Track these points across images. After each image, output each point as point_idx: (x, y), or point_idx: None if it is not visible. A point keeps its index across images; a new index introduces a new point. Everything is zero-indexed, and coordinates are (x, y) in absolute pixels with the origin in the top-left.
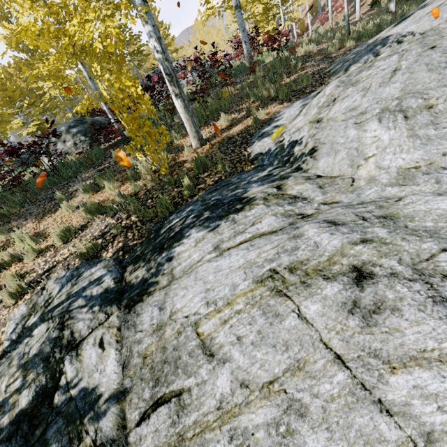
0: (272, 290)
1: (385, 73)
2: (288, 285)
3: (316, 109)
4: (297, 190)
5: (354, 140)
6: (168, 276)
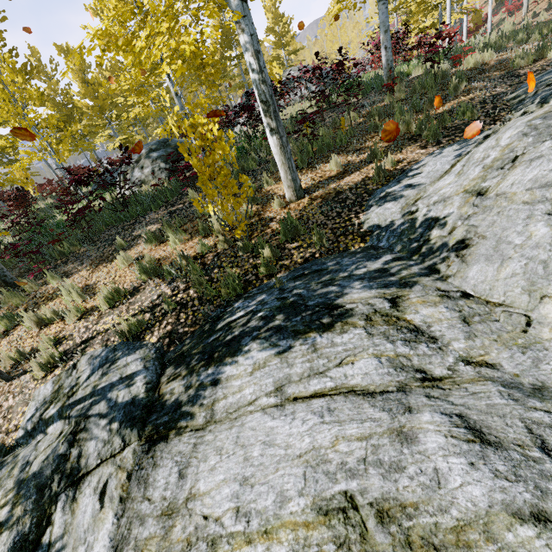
0: (340, 547)
1: None
2: (370, 550)
3: (480, 169)
4: (424, 316)
5: (542, 246)
6: (207, 412)
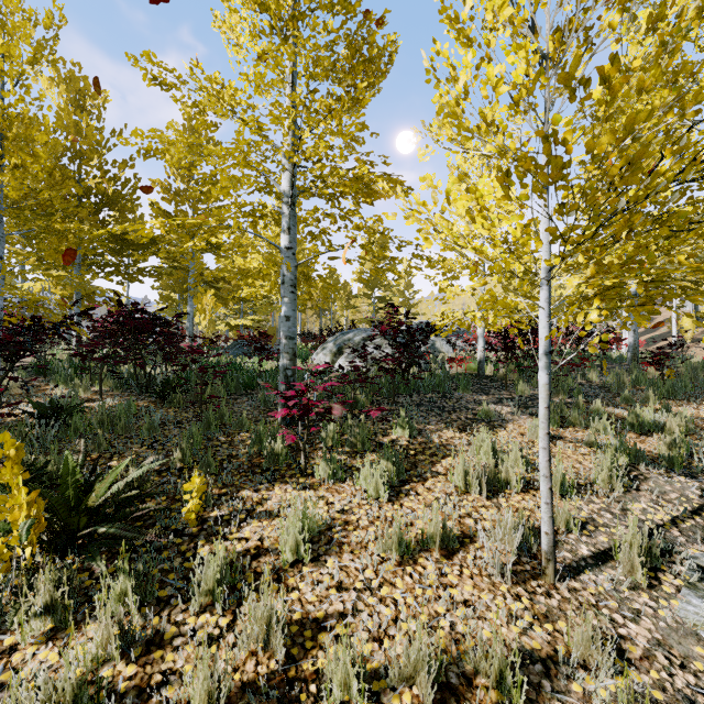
0: None
1: None
2: None
3: None
4: None
5: None
6: None
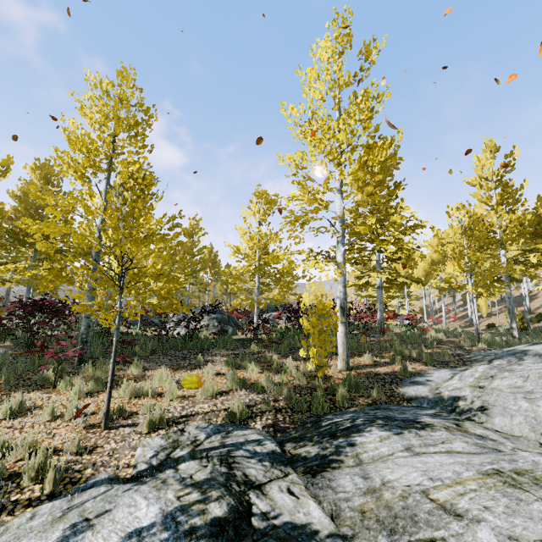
0: (504, 483)
1: (539, 371)
2: (520, 482)
3: (473, 378)
4: (481, 432)
5: (529, 410)
6: (354, 459)
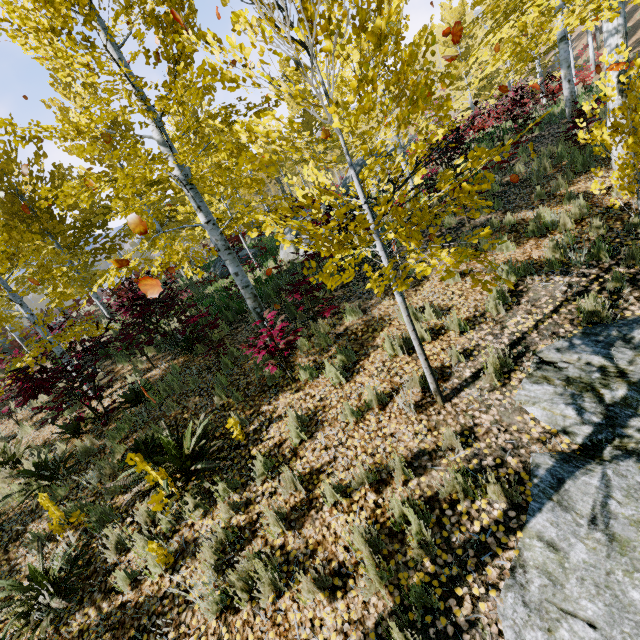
0: None
1: None
2: None
3: None
4: None
5: None
6: None
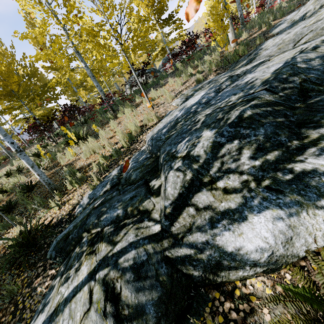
0: None
1: None
2: None
3: (313, 0)
4: None
5: None
6: (264, 50)
